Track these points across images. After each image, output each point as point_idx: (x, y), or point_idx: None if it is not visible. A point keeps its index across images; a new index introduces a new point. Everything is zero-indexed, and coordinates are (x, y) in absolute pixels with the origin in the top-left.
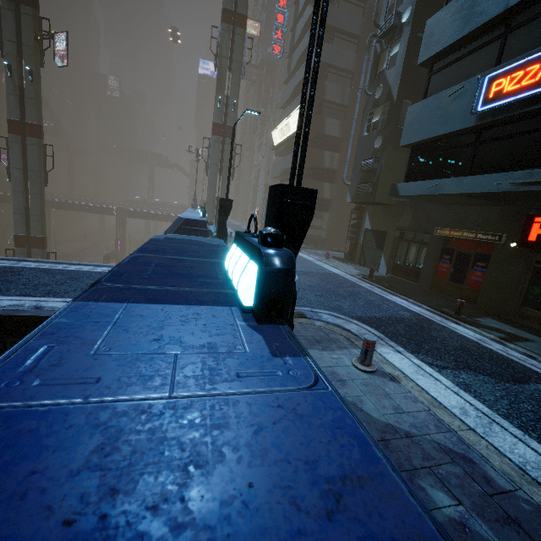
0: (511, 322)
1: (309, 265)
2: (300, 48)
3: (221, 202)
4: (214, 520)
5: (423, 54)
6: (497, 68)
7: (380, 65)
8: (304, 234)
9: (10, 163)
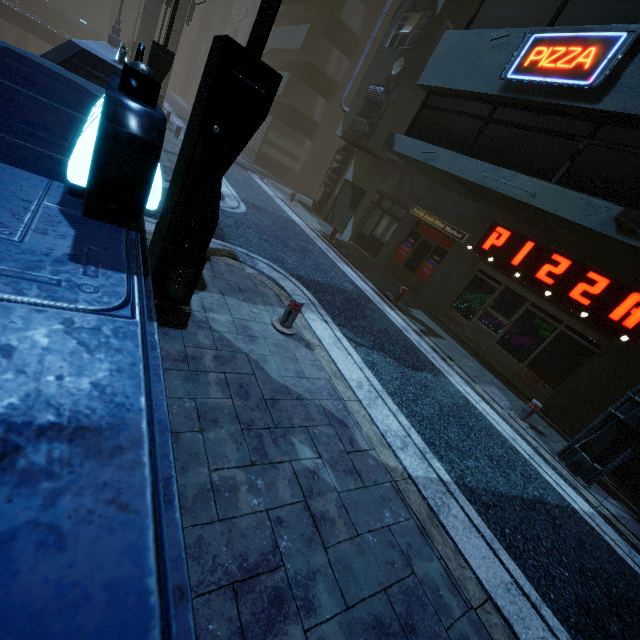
0: (436, 319)
1: (266, 201)
2: None
3: (155, 49)
4: None
5: None
6: (547, 30)
7: None
8: (248, 138)
9: None
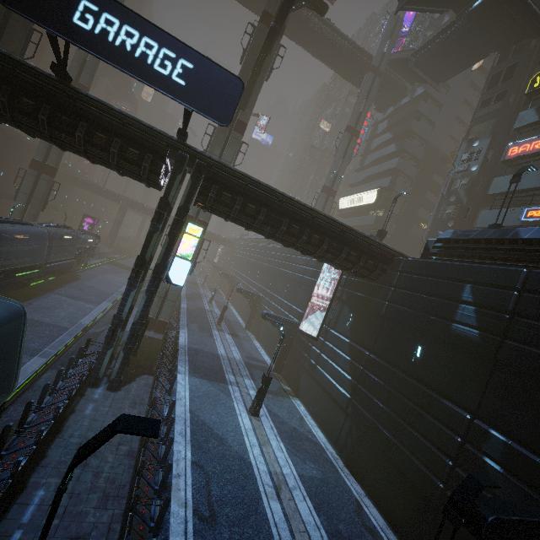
0: None
1: None
2: (376, 154)
3: (382, 231)
4: None
5: (492, 191)
6: (531, 207)
7: (454, 185)
8: None
9: None
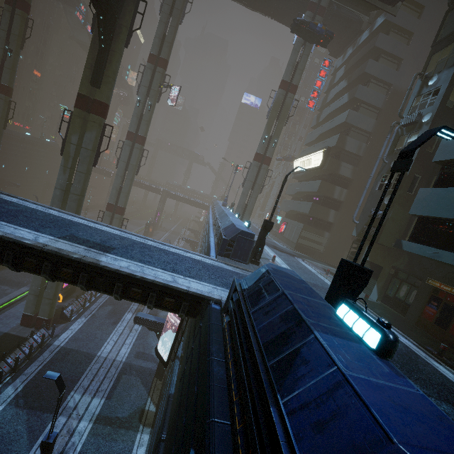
0: None
1: (315, 278)
2: (330, 108)
3: (266, 223)
4: (419, 413)
5: (438, 156)
6: None
7: (399, 144)
8: (360, 292)
9: (121, 157)
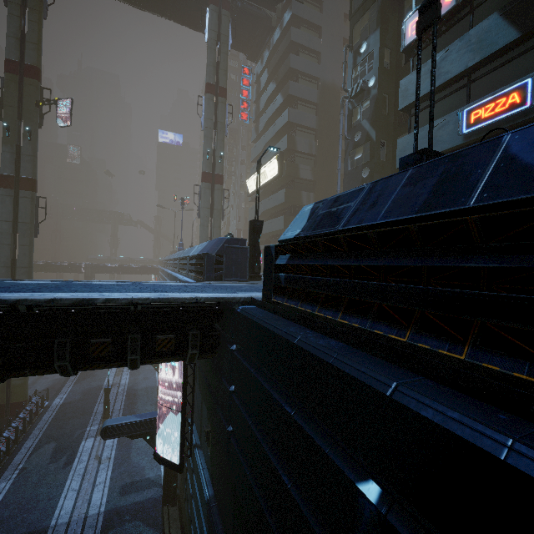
0: None
1: None
2: (267, 114)
3: (254, 223)
4: None
5: (403, 103)
6: (472, 104)
7: (354, 117)
8: None
9: None
